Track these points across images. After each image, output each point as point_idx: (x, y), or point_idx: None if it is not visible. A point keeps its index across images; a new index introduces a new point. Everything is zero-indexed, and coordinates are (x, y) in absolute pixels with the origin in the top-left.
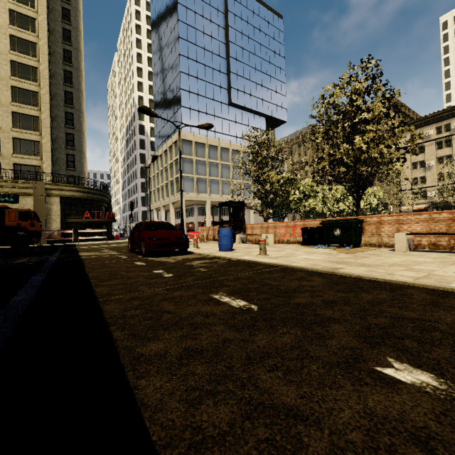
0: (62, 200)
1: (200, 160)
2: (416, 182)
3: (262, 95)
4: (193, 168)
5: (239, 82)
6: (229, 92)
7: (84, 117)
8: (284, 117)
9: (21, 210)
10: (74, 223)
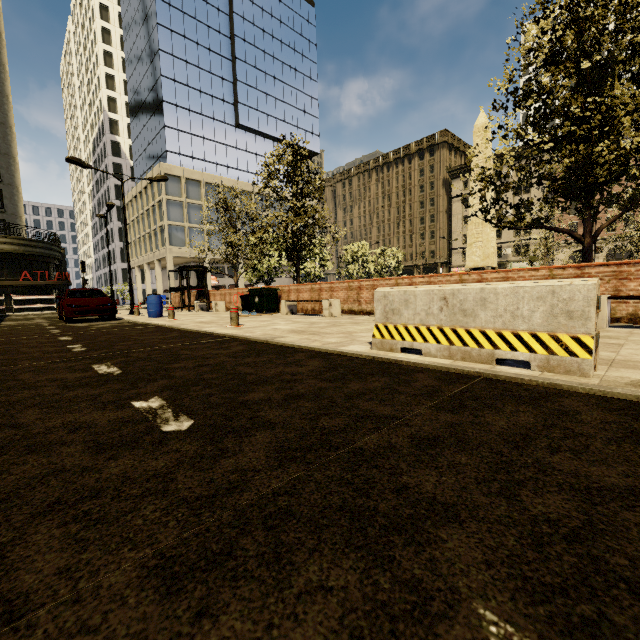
0: None
1: (194, 203)
2: (466, 239)
3: (285, 115)
4: (183, 214)
5: (251, 95)
6: (237, 108)
7: (14, 135)
8: (316, 147)
9: None
10: (7, 287)
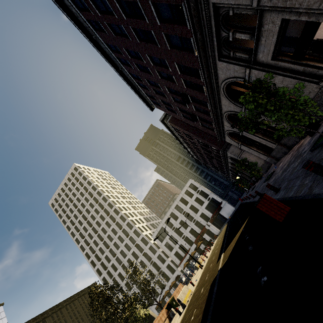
0: None
1: None
2: None
3: None
4: None
5: None
6: None
7: None
8: None
9: None
10: None
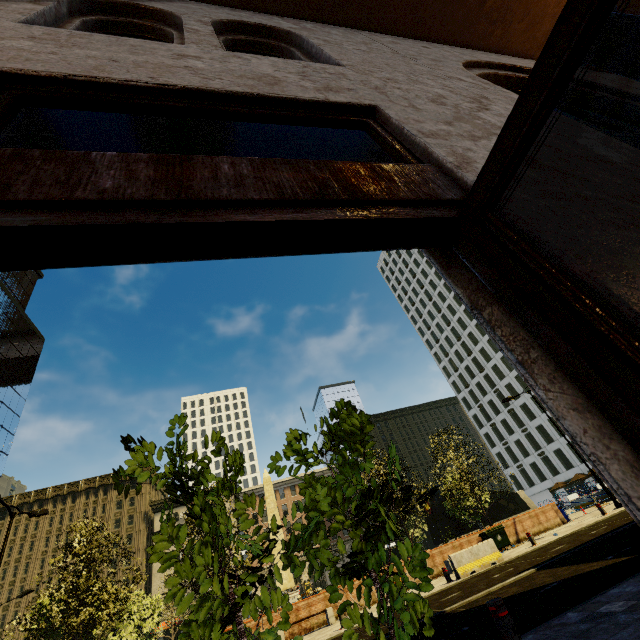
0: None
1: None
2: None
3: None
4: None
5: None
6: None
7: None
8: (0, 468)
9: None
10: None
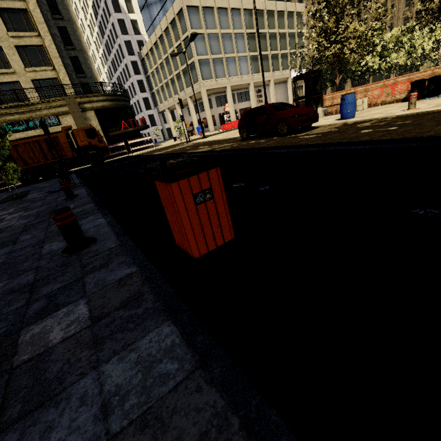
0: (96, 113)
1: (212, 33)
2: None
3: None
4: (206, 47)
5: None
6: None
7: None
8: None
9: (85, 128)
10: (114, 136)
